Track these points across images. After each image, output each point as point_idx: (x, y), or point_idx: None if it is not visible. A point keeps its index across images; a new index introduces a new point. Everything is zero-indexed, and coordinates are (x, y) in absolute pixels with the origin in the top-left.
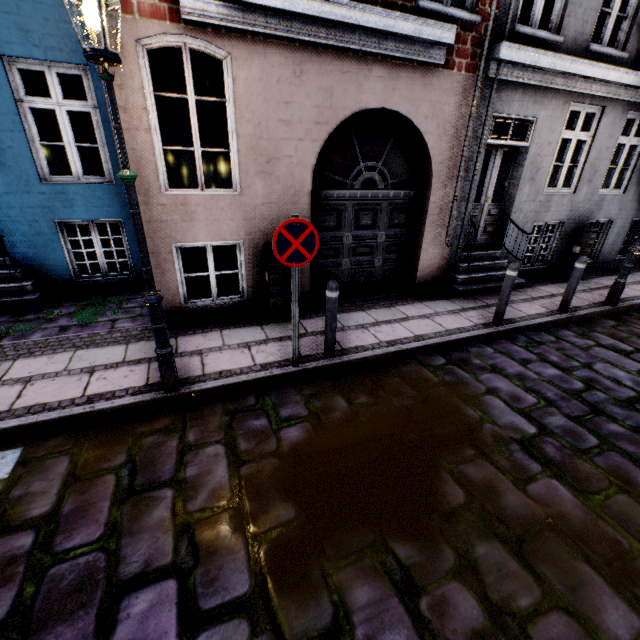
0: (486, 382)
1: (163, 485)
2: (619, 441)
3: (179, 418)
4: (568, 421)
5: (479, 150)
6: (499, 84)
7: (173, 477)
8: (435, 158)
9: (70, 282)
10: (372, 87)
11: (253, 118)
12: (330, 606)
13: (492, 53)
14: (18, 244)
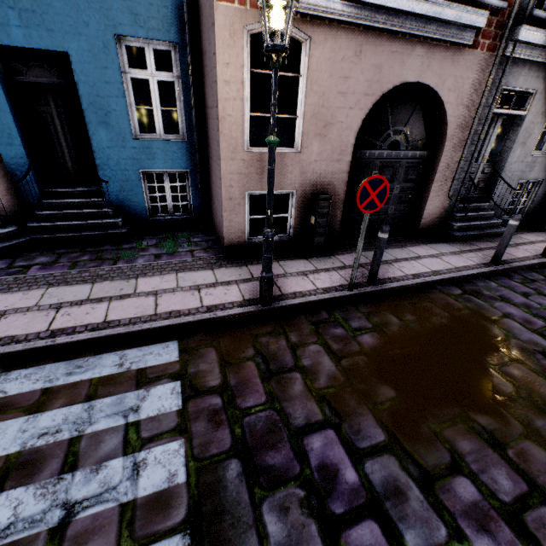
0: (500, 309)
1: (291, 370)
2: None
3: (278, 325)
4: None
5: (487, 118)
6: (511, 61)
7: (295, 365)
8: (450, 124)
9: (146, 220)
10: (412, 64)
11: (319, 90)
12: (446, 451)
13: (511, 35)
14: (112, 188)
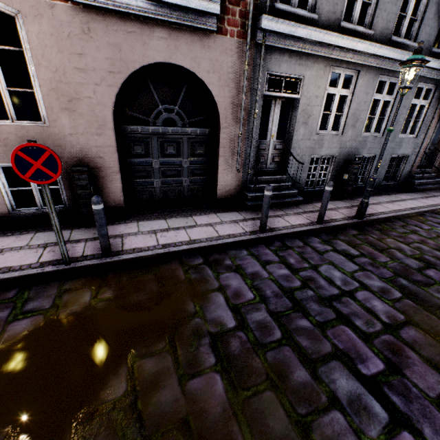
0: (223, 280)
1: None
2: (299, 336)
3: None
4: (268, 316)
5: (256, 99)
6: (268, 49)
7: None
8: (220, 104)
9: None
10: (156, 45)
11: (50, 65)
12: None
13: (258, 24)
14: None
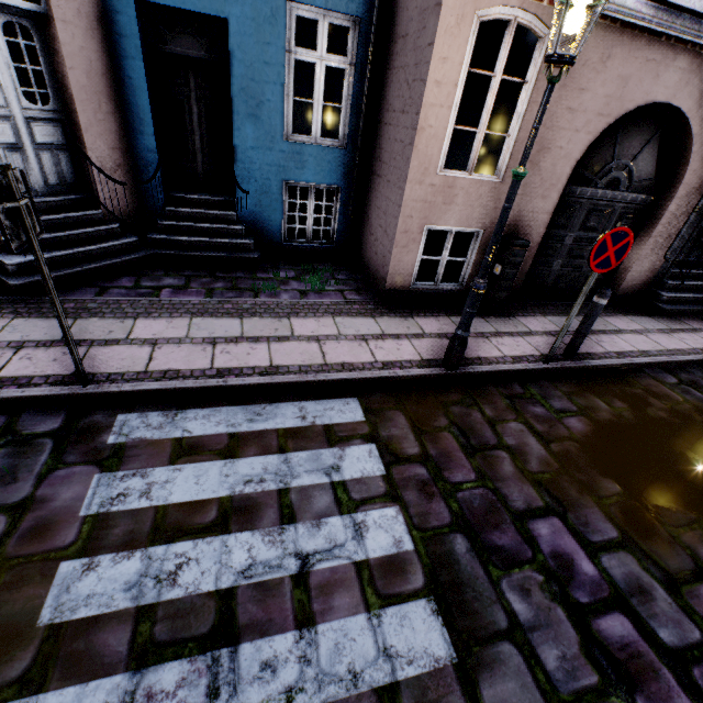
0: None
1: (495, 448)
2: None
3: (466, 394)
4: None
5: None
6: None
7: (498, 443)
8: (693, 164)
9: (279, 244)
10: (667, 79)
11: None
12: (688, 557)
13: None
14: (247, 201)
